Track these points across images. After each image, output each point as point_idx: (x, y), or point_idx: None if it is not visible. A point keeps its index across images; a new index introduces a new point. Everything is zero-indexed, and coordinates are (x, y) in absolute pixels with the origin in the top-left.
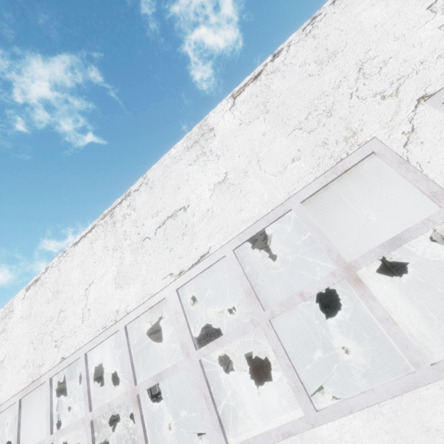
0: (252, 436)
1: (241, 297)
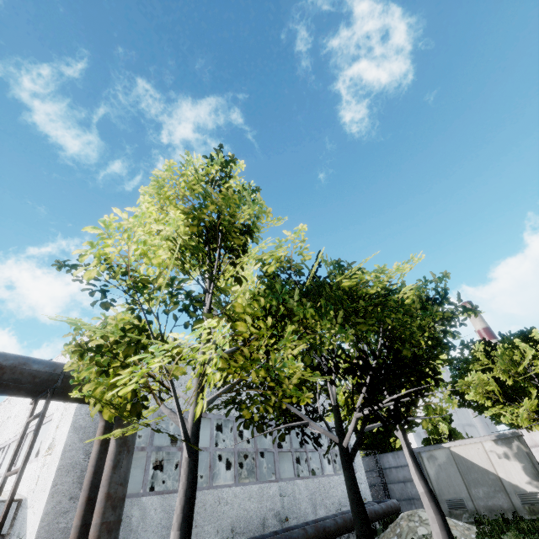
0: None
1: (178, 433)
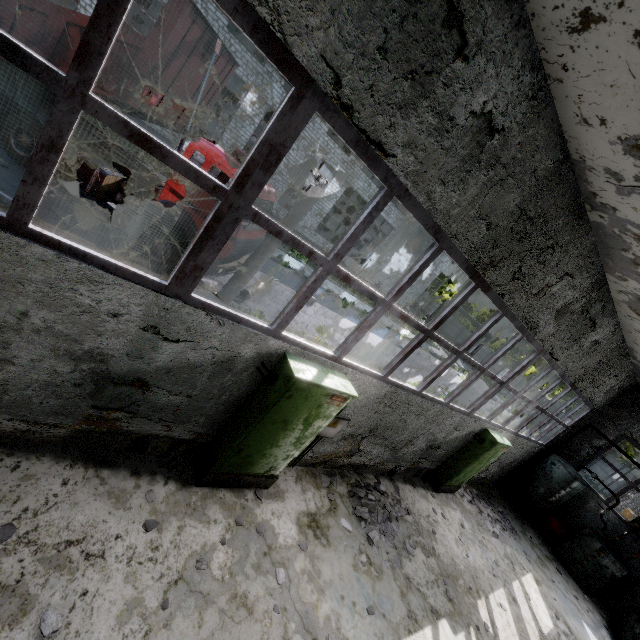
0: (130, 266)
1: None
